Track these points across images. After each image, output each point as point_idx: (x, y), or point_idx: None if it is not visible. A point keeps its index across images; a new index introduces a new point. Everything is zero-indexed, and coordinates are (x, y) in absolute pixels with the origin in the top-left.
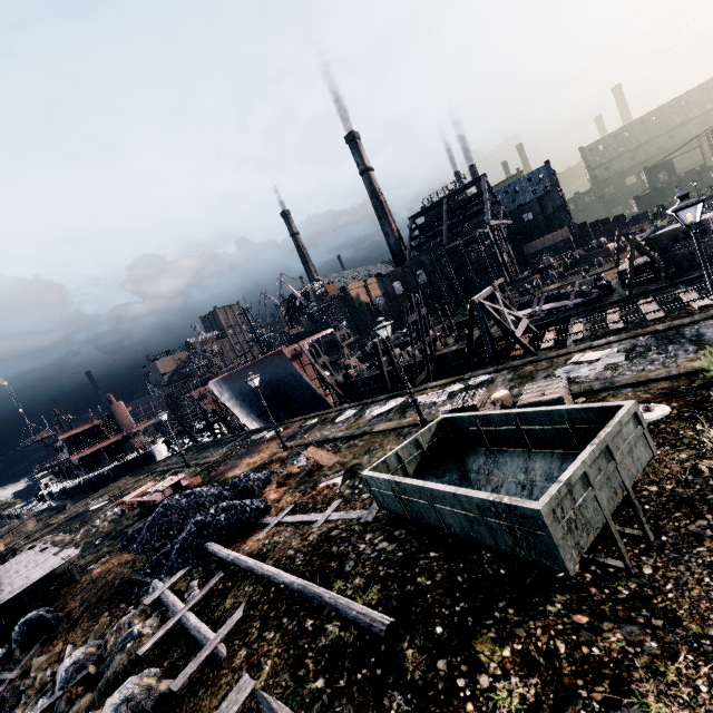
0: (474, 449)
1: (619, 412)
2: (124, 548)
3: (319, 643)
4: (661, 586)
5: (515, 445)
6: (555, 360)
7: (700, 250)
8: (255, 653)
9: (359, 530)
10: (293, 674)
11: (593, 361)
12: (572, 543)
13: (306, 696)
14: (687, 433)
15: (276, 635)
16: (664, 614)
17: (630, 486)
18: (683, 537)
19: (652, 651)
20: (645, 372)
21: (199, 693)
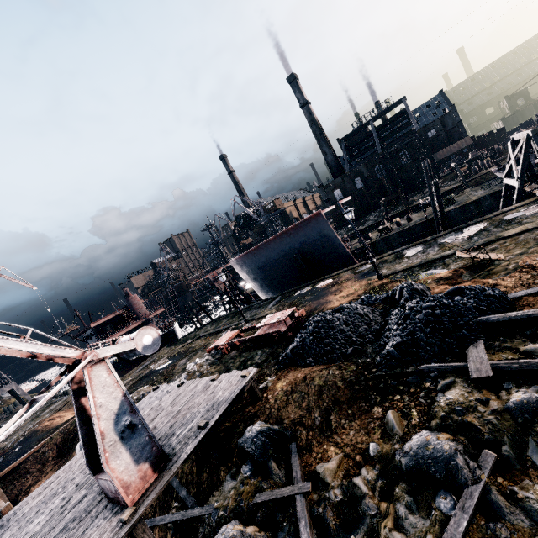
0: None
1: None
2: (288, 366)
3: None
4: None
5: None
6: None
7: None
8: None
9: None
10: None
11: None
12: None
13: None
14: None
15: None
16: None
17: None
18: None
19: None
20: None
21: None
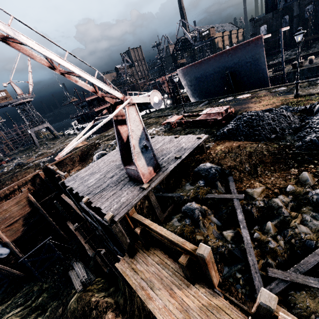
0: None
1: None
2: (223, 139)
3: None
4: None
5: None
6: None
7: None
8: None
9: None
10: None
11: None
12: None
13: None
14: None
15: None
16: None
17: None
18: None
19: None
20: None
21: None
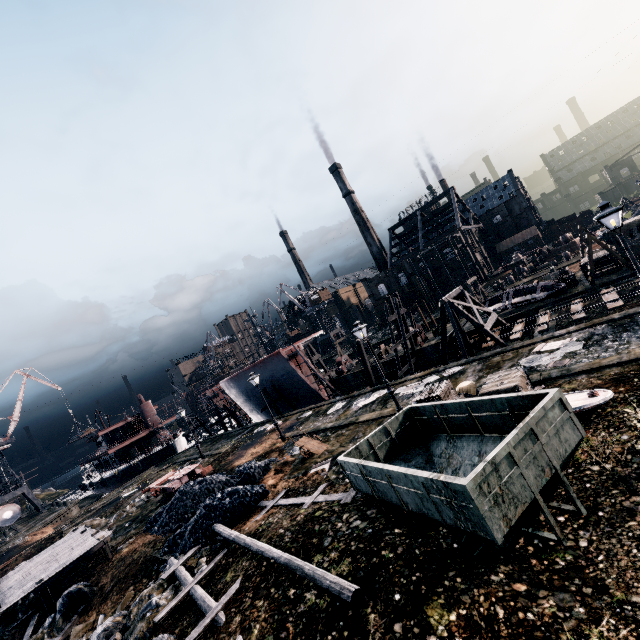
0: (437, 435)
1: (544, 399)
2: (147, 530)
3: (298, 609)
4: (593, 557)
5: (470, 430)
6: (520, 350)
7: (627, 249)
8: (247, 618)
9: (338, 510)
10: (276, 636)
11: (553, 350)
12: (499, 515)
13: None
14: (631, 416)
15: (265, 603)
16: (594, 583)
17: (557, 464)
18: (617, 512)
19: (579, 615)
20: (599, 359)
21: None
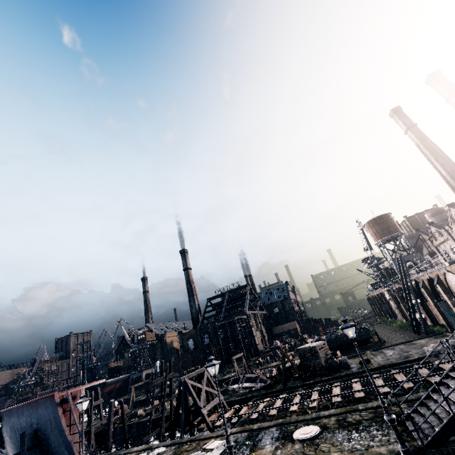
0: None
1: None
2: None
3: None
4: None
5: None
6: (201, 442)
7: (217, 391)
8: None
9: None
10: None
11: (210, 450)
12: None
13: None
14: None
15: None
16: None
17: None
18: None
19: None
20: None
21: None
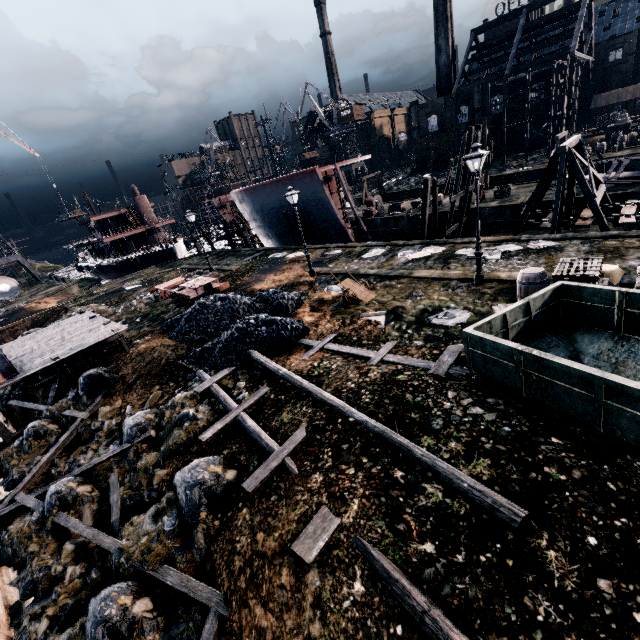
0: (591, 329)
1: None
2: (164, 332)
3: (418, 502)
4: None
5: None
6: None
7: None
8: (335, 484)
9: (434, 384)
10: (390, 525)
11: None
12: None
13: (413, 556)
14: None
15: (358, 474)
16: None
17: None
18: None
19: None
20: None
21: (272, 499)
